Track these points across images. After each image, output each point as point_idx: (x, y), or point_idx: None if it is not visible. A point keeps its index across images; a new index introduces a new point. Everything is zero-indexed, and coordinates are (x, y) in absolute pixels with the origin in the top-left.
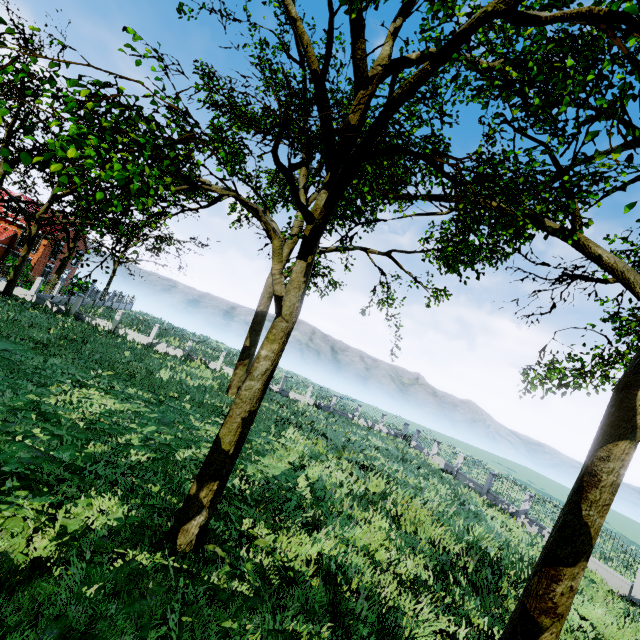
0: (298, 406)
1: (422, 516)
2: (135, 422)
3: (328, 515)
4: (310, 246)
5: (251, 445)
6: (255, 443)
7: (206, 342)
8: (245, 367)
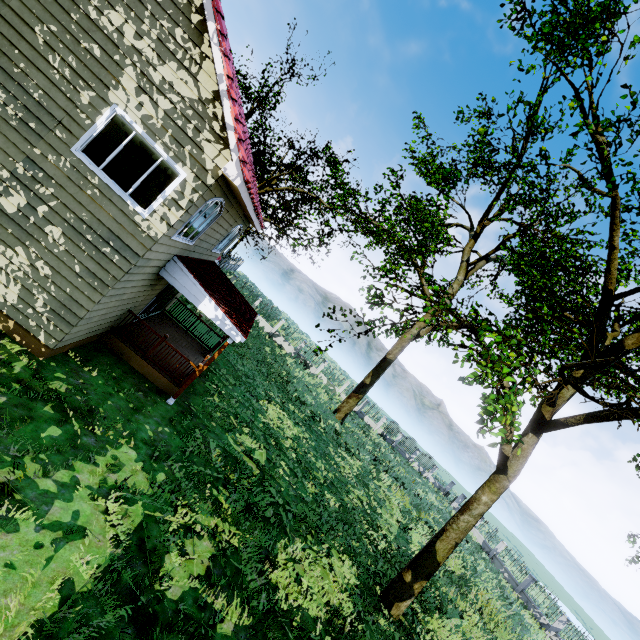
0: (373, 435)
1: (497, 618)
2: (310, 453)
3: (443, 598)
4: (548, 430)
5: (370, 492)
6: (370, 488)
7: (292, 326)
8: (358, 400)
